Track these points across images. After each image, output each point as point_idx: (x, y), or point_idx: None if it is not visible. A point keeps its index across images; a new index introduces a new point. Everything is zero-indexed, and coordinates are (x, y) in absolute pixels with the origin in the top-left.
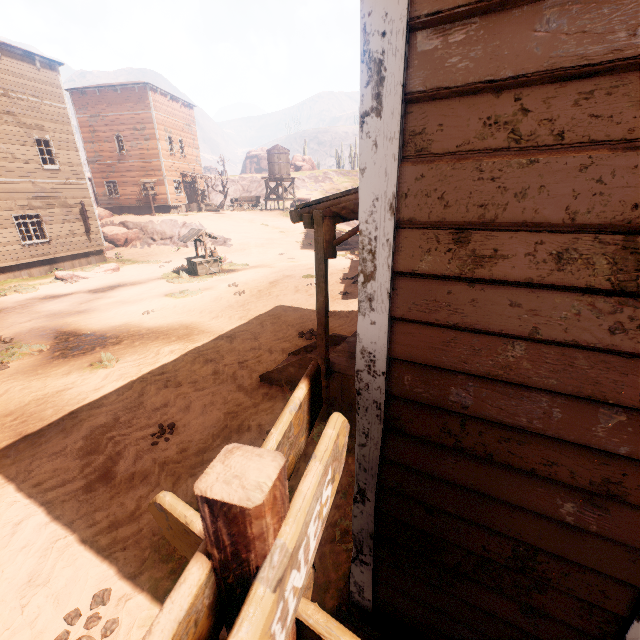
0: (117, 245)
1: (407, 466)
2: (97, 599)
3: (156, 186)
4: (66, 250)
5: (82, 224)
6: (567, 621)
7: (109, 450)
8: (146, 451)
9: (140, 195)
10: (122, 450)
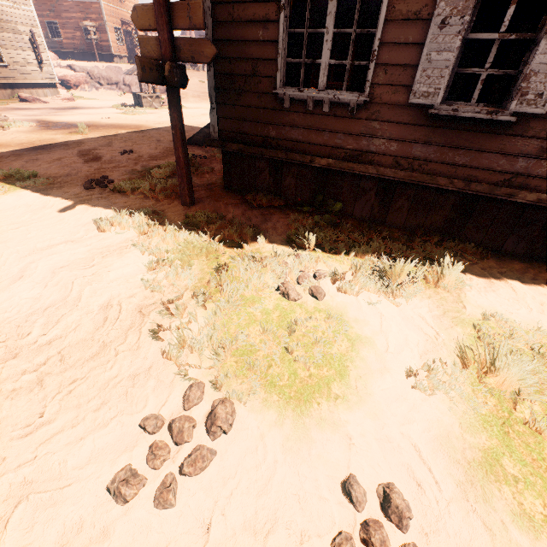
0: (67, 87)
1: (222, 42)
2: (103, 177)
3: (98, 31)
4: (23, 78)
5: (34, 54)
6: (267, 91)
7: (95, 154)
8: (117, 156)
9: (83, 40)
10: (103, 155)
